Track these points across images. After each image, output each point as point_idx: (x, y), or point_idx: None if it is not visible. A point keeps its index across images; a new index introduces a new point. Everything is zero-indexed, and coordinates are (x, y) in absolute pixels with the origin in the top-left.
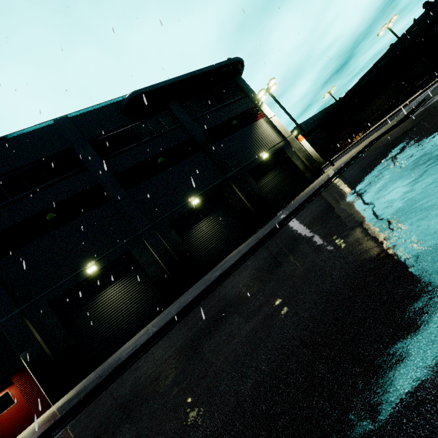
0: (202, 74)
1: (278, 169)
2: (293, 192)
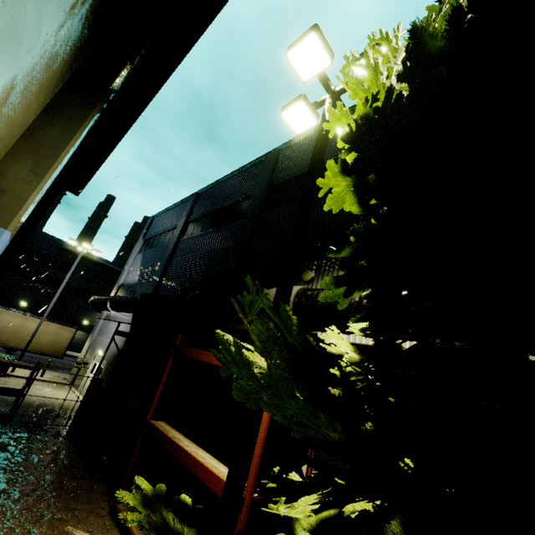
0: (112, 269)
1: (84, 333)
2: (73, 348)
